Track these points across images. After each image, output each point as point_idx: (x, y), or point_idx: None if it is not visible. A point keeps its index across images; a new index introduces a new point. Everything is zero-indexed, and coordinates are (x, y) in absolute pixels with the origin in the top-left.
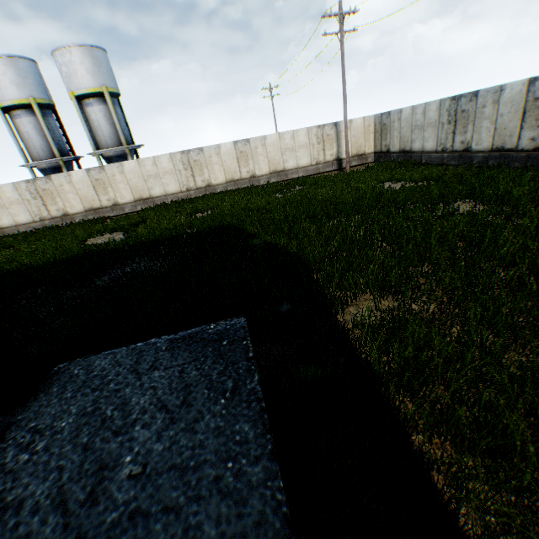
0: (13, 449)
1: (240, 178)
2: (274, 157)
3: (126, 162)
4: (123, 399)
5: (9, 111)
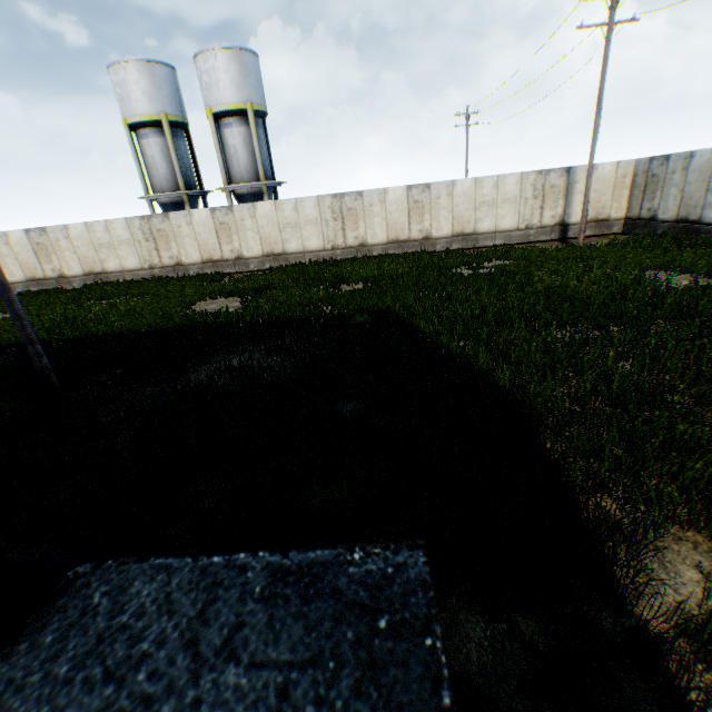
0: None
1: (408, 239)
2: (462, 213)
3: (260, 203)
4: None
5: (136, 129)
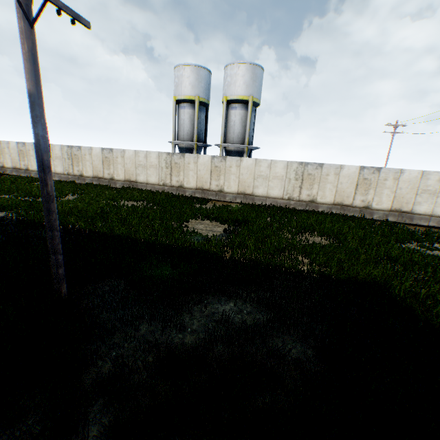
0: None
1: (350, 205)
2: (402, 195)
3: (246, 158)
4: None
5: (179, 103)
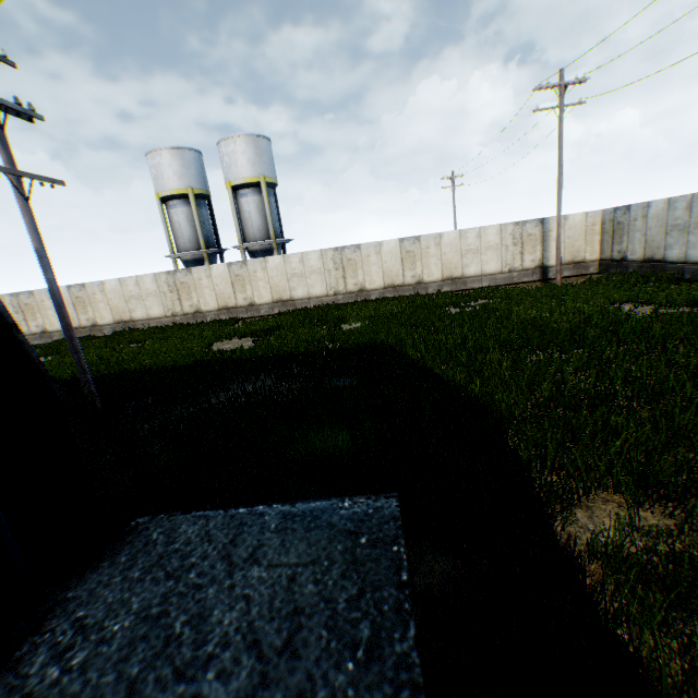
0: (45, 650)
1: (402, 284)
2: (450, 260)
3: (271, 257)
4: (201, 606)
5: (166, 201)
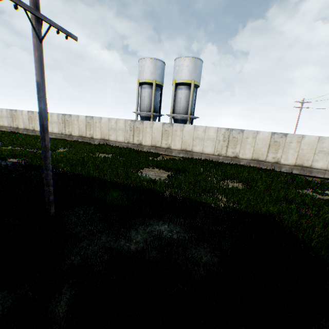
0: None
1: (264, 160)
2: (304, 154)
3: (187, 125)
4: None
5: (141, 84)
